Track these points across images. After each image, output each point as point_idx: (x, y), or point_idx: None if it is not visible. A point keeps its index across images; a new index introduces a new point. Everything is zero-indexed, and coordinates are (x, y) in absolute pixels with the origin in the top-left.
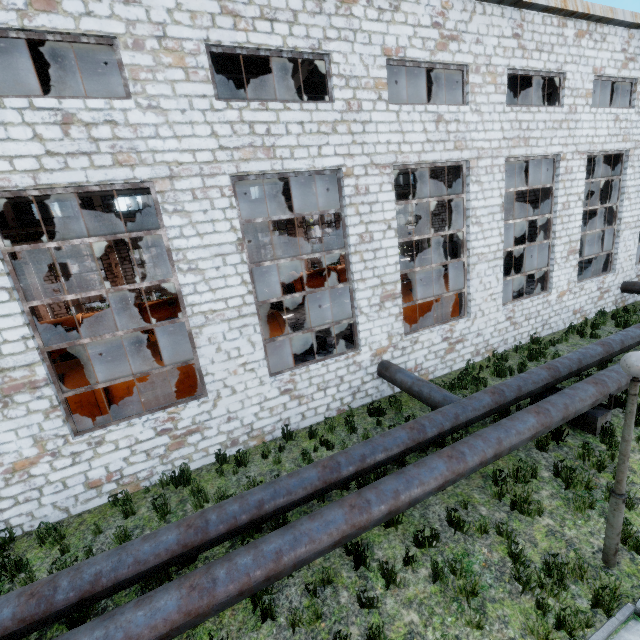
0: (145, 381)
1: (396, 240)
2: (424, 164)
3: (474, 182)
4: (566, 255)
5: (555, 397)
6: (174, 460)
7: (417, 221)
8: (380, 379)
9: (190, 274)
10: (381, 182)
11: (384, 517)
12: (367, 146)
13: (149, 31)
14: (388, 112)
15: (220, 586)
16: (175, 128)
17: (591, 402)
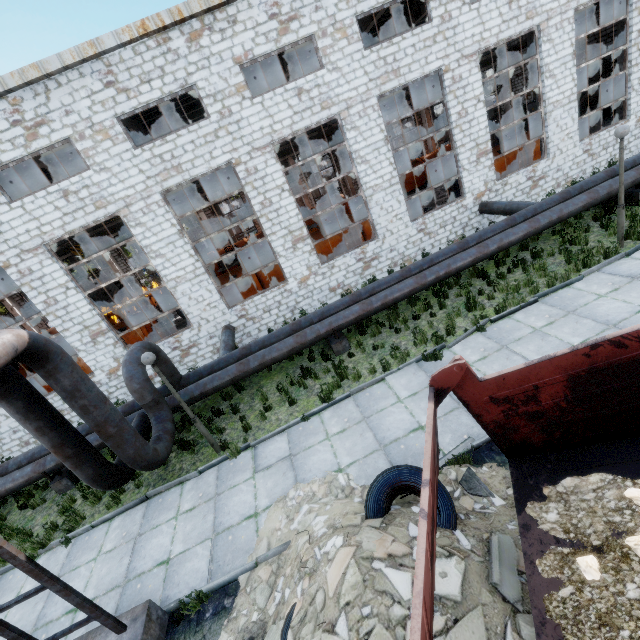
0: (330, 248)
1: (484, 109)
2: (501, 42)
3: (545, 42)
4: None
5: (604, 183)
6: (366, 276)
7: (497, 89)
8: (481, 216)
9: (362, 165)
10: (470, 68)
11: (495, 250)
12: (458, 45)
13: (328, 23)
14: (471, 12)
15: (428, 276)
16: (346, 77)
17: (631, 181)
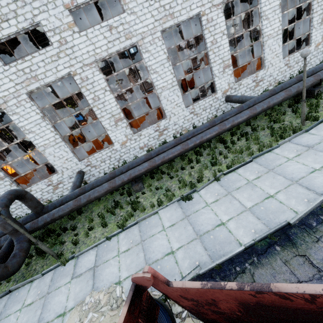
0: (142, 122)
1: (227, 39)
2: None
3: None
4: (320, 21)
5: (294, 85)
6: (161, 140)
7: (241, 28)
8: (226, 103)
9: (154, 74)
10: (217, 13)
11: (230, 127)
12: None
13: None
14: None
15: (189, 144)
16: (140, 18)
17: (310, 83)
